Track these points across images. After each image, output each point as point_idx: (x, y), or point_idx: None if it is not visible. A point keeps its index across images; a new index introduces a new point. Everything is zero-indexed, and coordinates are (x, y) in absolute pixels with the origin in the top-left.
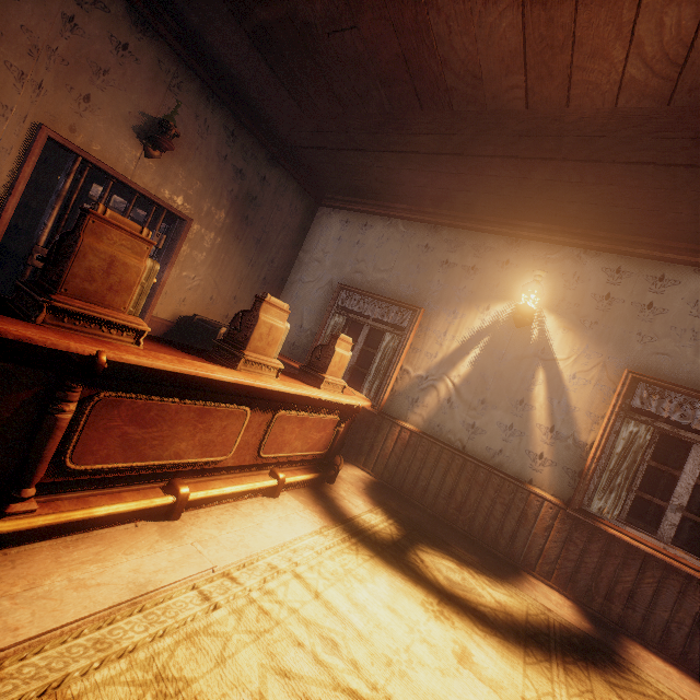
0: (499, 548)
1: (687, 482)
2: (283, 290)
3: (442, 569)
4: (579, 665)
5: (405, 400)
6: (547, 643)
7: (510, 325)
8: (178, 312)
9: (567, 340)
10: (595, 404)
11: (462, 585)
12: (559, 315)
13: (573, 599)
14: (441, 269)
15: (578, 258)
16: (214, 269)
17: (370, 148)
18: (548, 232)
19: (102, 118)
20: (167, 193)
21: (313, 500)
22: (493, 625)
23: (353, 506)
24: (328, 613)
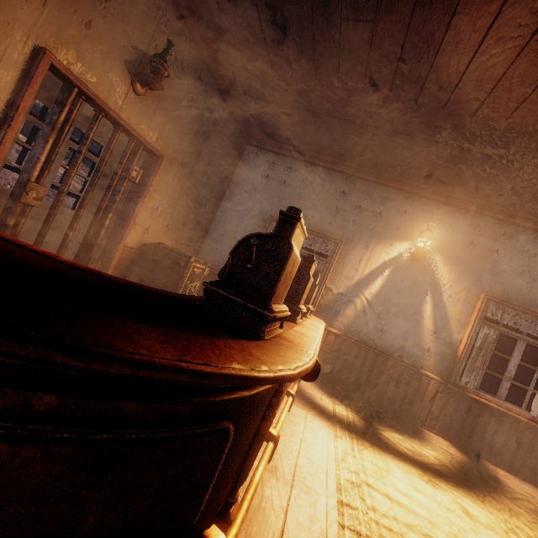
0: (401, 412)
1: (514, 363)
2: (216, 215)
3: (399, 442)
4: (492, 491)
5: (329, 311)
6: (473, 481)
7: (407, 258)
8: (143, 240)
9: (445, 271)
10: (463, 315)
11: (416, 452)
12: (441, 254)
13: (449, 440)
14: (355, 212)
15: (453, 214)
16: (172, 200)
17: (322, 112)
18: (435, 193)
19: (99, 48)
20: (146, 129)
21: (305, 404)
22: (450, 478)
23: (324, 402)
24: (406, 511)
